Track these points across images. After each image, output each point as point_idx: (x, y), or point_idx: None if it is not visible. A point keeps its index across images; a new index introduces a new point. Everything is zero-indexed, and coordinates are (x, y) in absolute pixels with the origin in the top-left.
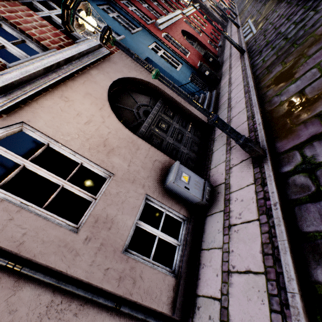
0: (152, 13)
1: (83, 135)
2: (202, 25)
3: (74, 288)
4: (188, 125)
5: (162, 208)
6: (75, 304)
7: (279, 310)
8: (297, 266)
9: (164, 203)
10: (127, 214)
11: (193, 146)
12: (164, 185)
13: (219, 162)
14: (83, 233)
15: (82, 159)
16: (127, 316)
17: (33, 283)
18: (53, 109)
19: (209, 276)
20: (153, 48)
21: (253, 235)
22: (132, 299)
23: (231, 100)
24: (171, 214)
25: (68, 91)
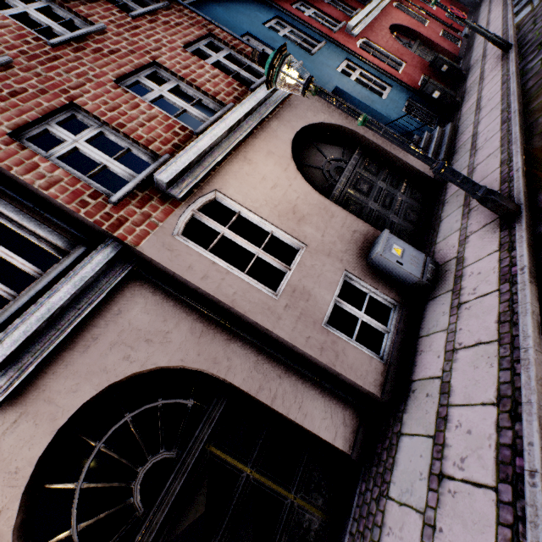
0: (340, 10)
1: (271, 202)
2: (430, 3)
3: (276, 352)
4: (401, 183)
5: (365, 288)
6: (277, 367)
7: (509, 367)
8: (539, 328)
9: (367, 282)
10: (324, 288)
11: (409, 213)
12: (367, 260)
13: (450, 232)
14: (283, 300)
15: (272, 227)
16: (328, 392)
17: (241, 341)
18: (239, 175)
19: (428, 360)
20: (344, 70)
21: (489, 307)
22: (335, 370)
23: (478, 137)
24: (377, 297)
25: (250, 152)
